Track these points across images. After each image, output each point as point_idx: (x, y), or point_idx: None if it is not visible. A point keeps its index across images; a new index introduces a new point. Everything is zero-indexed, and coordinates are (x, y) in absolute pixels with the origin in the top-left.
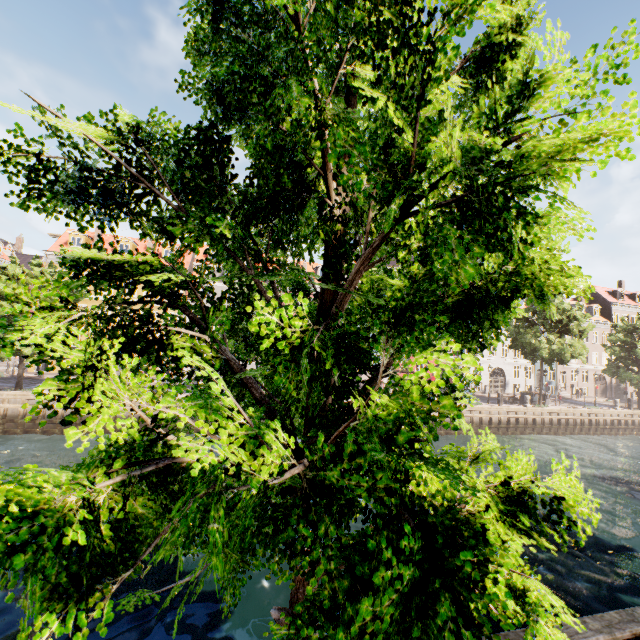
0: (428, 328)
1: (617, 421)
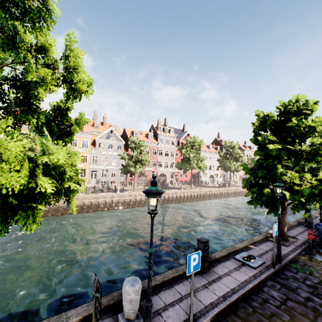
0: (318, 170)
1: None
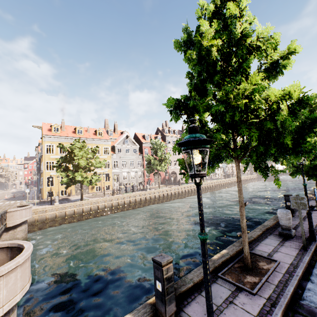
0: None
1: (249, 179)
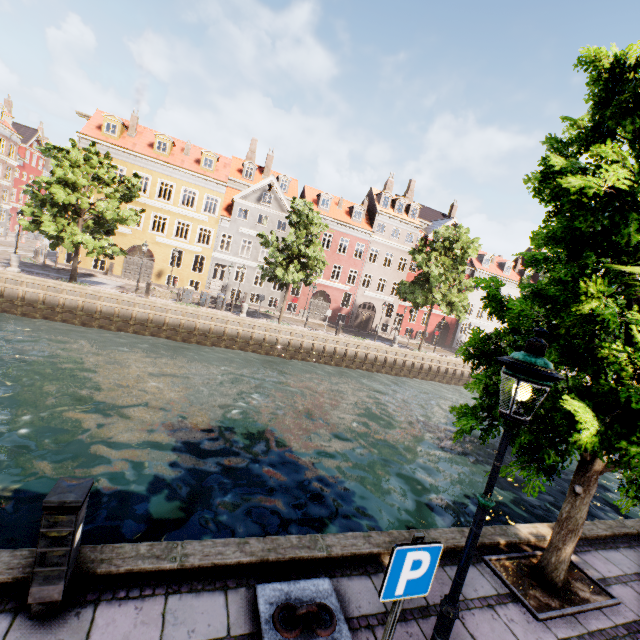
0: None
1: None
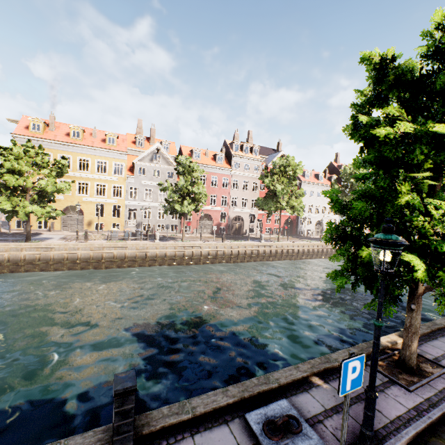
0: None
1: None
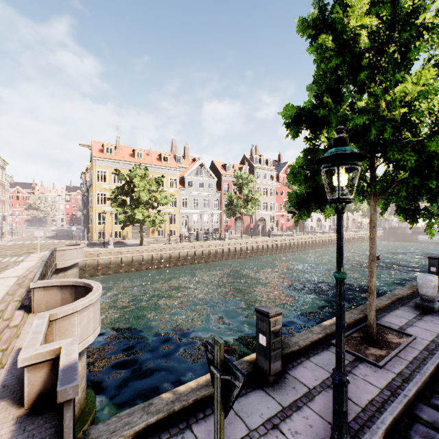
0: None
1: None
